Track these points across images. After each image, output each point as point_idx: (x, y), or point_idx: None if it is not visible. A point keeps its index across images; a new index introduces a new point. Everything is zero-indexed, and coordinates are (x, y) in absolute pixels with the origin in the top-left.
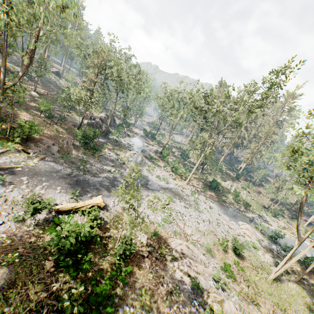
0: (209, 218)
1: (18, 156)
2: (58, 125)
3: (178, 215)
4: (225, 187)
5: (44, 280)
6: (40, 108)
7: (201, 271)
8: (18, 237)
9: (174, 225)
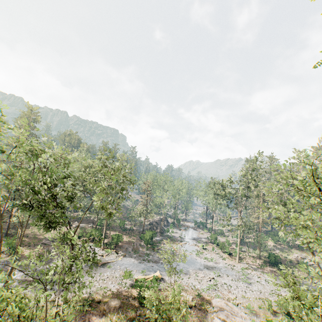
0: (261, 289)
1: (113, 256)
2: (129, 234)
3: (223, 286)
4: (295, 261)
5: (134, 307)
6: (119, 225)
7: (239, 321)
8: (121, 292)
9: (218, 292)
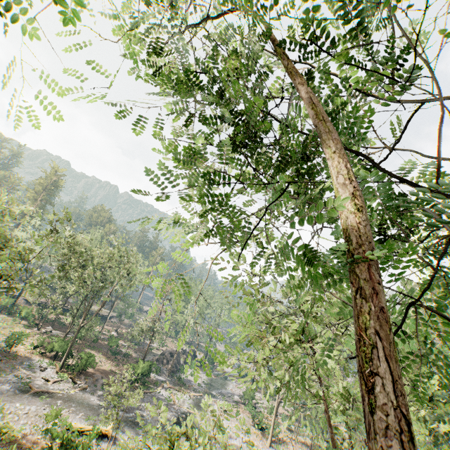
0: None
1: (66, 385)
2: (119, 361)
3: None
4: None
5: None
6: (109, 344)
7: None
8: (28, 440)
9: None
